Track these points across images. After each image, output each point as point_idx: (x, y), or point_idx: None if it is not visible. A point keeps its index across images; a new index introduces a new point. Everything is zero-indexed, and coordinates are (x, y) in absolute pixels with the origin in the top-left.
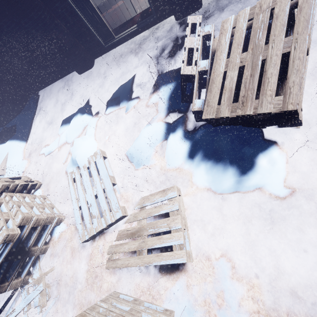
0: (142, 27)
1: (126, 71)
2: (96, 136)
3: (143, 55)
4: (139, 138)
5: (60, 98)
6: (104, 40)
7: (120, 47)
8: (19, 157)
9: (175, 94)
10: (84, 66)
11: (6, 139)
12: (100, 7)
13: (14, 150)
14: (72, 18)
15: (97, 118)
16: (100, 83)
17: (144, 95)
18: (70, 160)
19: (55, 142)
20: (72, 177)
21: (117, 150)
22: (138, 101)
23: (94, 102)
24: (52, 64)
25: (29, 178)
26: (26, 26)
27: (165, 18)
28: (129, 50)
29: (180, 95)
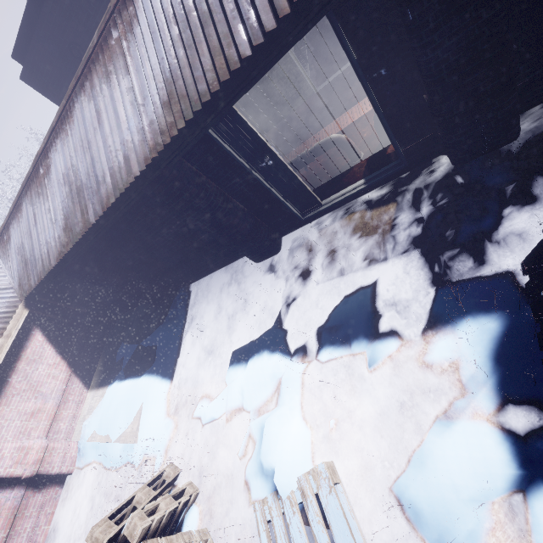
0: (376, 182)
1: (352, 267)
2: (304, 409)
3: (387, 236)
4: (432, 465)
5: (224, 302)
6: (302, 210)
7: (329, 216)
8: (159, 411)
9: (513, 350)
10: (266, 252)
11: (141, 370)
12: (297, 163)
13: (153, 395)
14: (255, 192)
15: (302, 365)
16: (298, 286)
17: (411, 331)
18: (253, 458)
19: (221, 400)
20: (265, 515)
21: (357, 456)
22: (398, 345)
23: (290, 323)
24: (214, 251)
25: (176, 469)
26: (188, 218)
27: (425, 161)
28: (351, 223)
29: (531, 358)
